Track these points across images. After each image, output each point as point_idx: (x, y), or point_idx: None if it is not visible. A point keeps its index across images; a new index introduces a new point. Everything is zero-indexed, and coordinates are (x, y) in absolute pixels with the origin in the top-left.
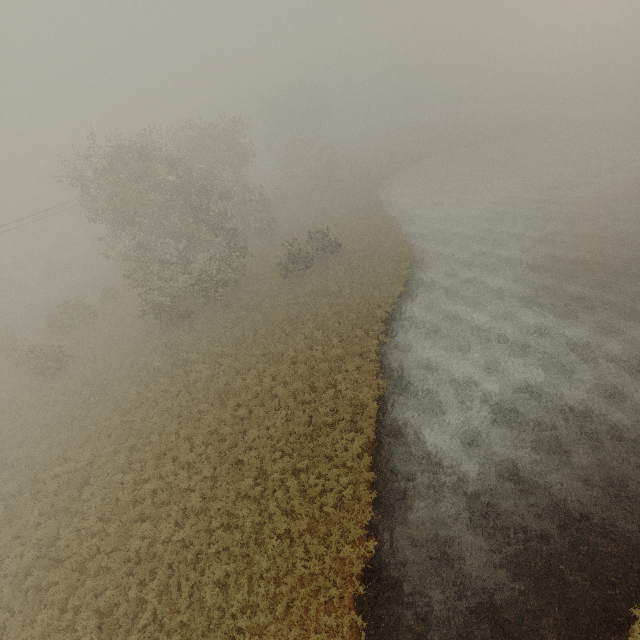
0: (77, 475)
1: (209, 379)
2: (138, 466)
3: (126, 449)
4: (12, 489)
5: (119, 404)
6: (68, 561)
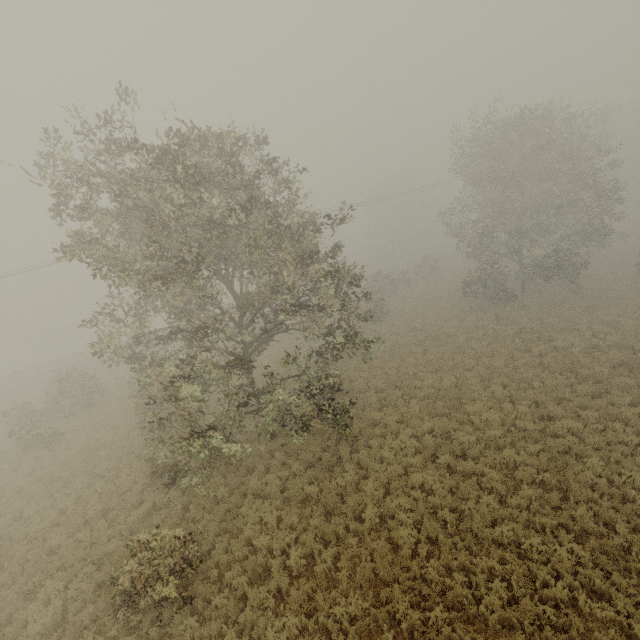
0: (452, 389)
1: (586, 350)
2: (527, 403)
3: (498, 385)
4: (377, 385)
5: (462, 350)
6: (483, 458)
